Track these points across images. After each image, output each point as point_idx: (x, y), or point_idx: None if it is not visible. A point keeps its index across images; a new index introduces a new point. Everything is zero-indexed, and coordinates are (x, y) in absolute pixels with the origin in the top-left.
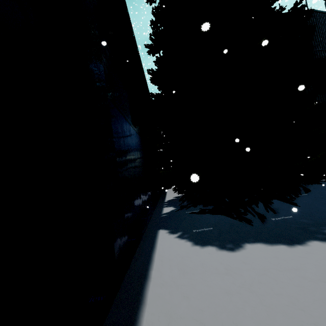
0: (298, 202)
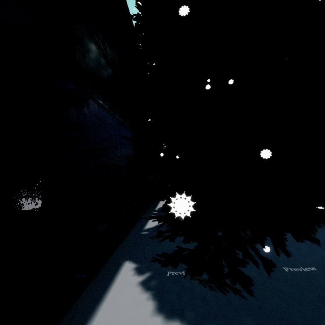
0: (322, 238)
